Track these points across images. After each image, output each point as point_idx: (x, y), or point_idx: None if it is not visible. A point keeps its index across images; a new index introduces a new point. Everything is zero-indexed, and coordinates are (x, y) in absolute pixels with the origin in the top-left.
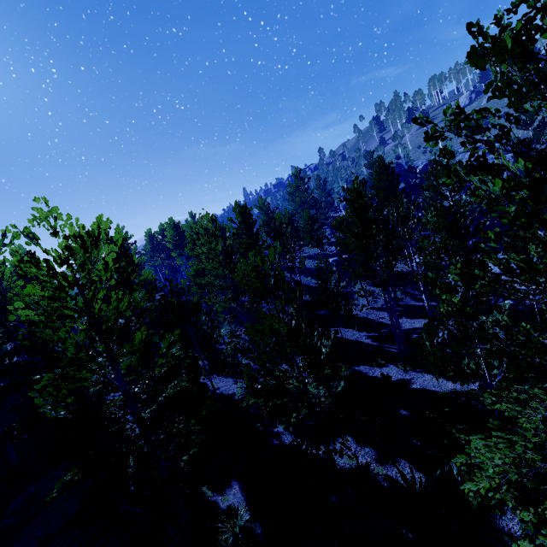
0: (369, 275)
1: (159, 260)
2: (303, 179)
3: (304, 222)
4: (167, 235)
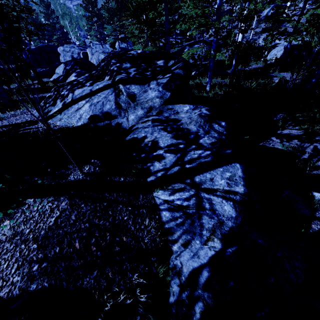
0: None
1: None
2: None
3: None
4: None
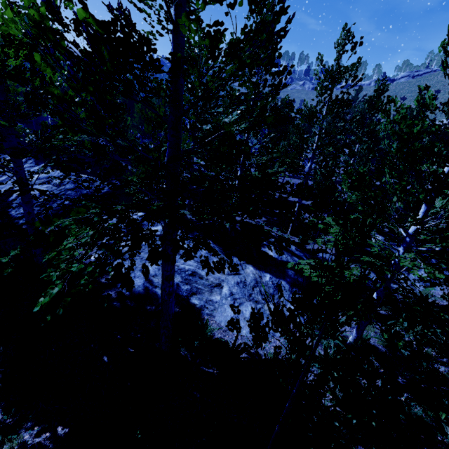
0: None
1: None
2: None
3: None
4: None
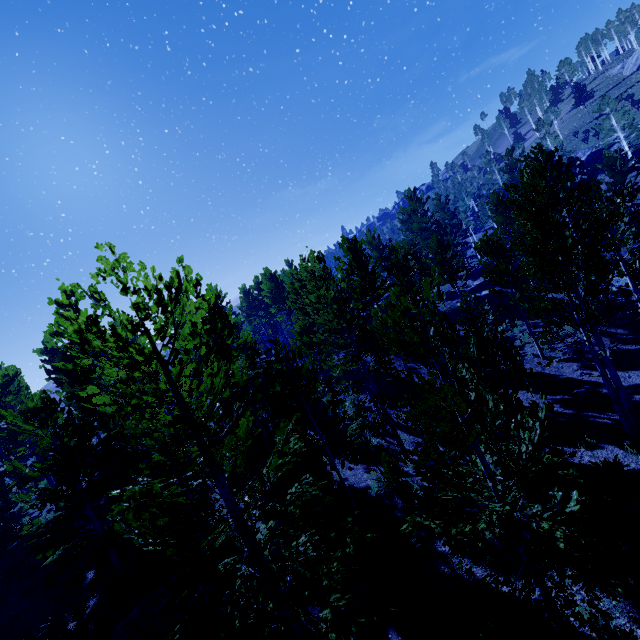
0: (562, 310)
1: (257, 319)
2: (420, 199)
3: (432, 251)
4: (263, 289)
